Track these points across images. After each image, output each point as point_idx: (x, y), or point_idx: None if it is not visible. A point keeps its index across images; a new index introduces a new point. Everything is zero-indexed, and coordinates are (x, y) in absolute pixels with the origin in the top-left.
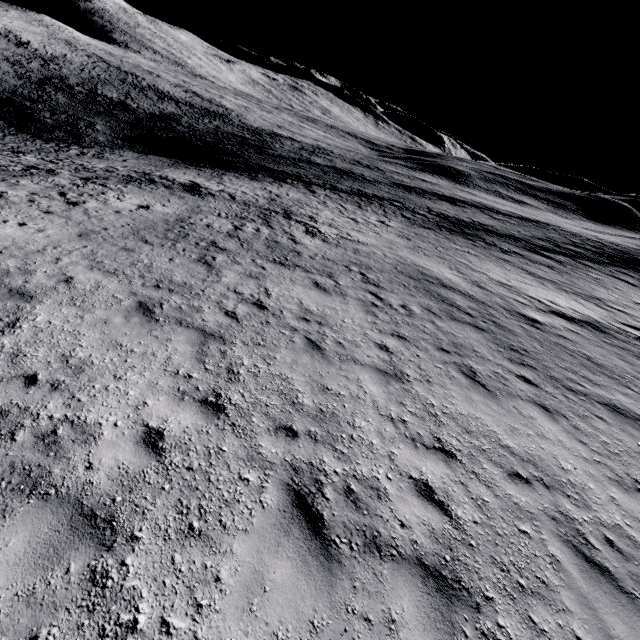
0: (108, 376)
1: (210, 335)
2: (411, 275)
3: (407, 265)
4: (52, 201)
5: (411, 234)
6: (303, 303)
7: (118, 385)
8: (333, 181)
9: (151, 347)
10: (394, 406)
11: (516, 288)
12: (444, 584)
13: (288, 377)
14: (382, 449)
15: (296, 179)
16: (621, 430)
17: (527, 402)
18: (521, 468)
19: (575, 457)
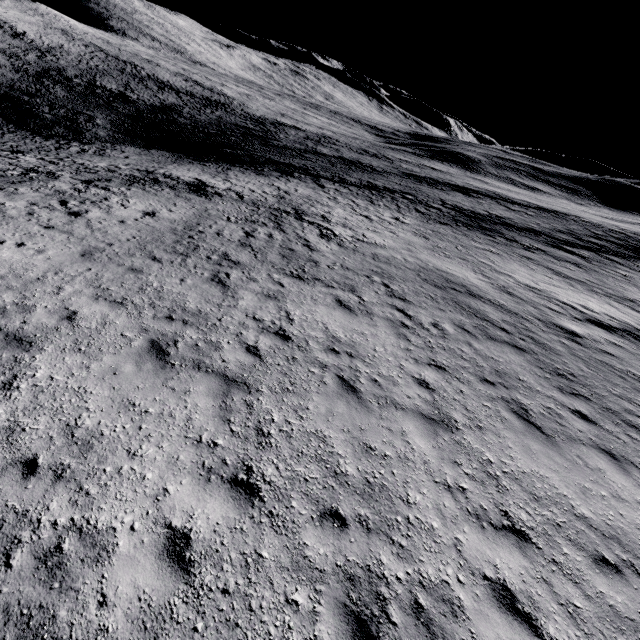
0: (120, 452)
1: (232, 381)
2: (436, 283)
3: (430, 271)
4: (52, 212)
5: (428, 232)
6: (329, 329)
7: (133, 465)
8: (341, 173)
9: (168, 404)
10: (448, 467)
11: (546, 292)
12: None
13: (325, 435)
14: (445, 535)
15: (303, 172)
16: None
17: (590, 448)
18: (606, 549)
19: None
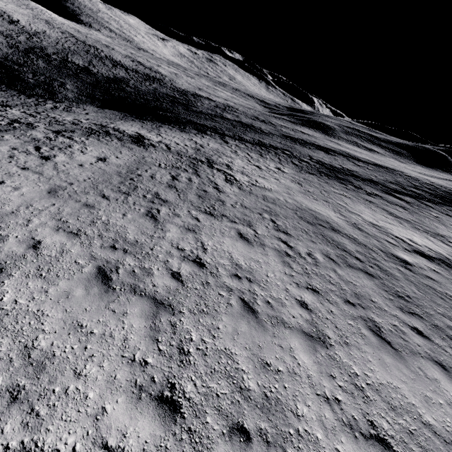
0: (68, 372)
1: (160, 304)
2: (308, 220)
3: (304, 210)
4: (28, 156)
5: (301, 179)
6: (233, 257)
7: (78, 385)
8: (240, 133)
9: (109, 325)
10: (326, 381)
11: (384, 228)
12: None
13: (232, 352)
14: (328, 446)
15: (213, 131)
16: None
17: (427, 360)
18: None
19: None
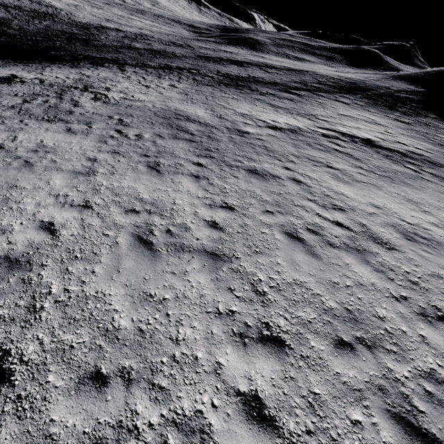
0: None
1: None
2: (165, 116)
3: (168, 110)
4: None
5: (192, 91)
6: (43, 142)
7: None
8: (146, 60)
9: None
10: (67, 189)
11: (252, 116)
12: (15, 264)
13: None
14: (32, 211)
15: (113, 62)
16: (245, 181)
17: (185, 175)
18: (140, 207)
19: (191, 197)
